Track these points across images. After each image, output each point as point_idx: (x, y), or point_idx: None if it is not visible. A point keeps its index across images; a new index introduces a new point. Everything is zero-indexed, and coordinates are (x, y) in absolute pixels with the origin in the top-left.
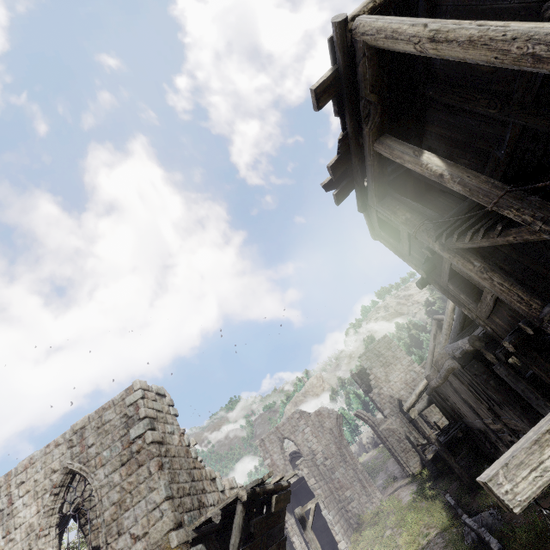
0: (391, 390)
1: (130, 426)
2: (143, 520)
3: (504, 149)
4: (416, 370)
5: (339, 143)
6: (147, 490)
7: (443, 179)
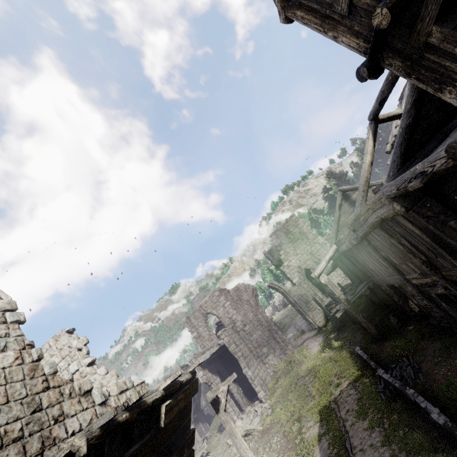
0: (299, 262)
1: None
2: None
3: None
4: (320, 242)
5: None
6: None
7: None
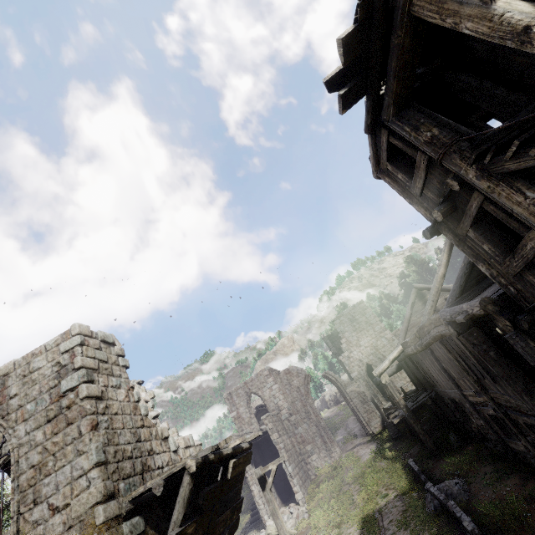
0: (361, 354)
1: (62, 377)
2: (65, 488)
3: None
4: (387, 337)
5: None
6: (74, 453)
7: (530, 34)
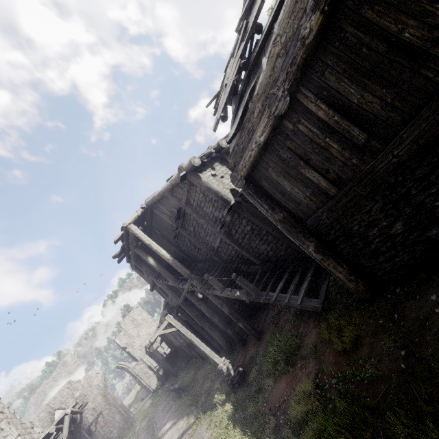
0: (141, 341)
1: None
2: None
3: (173, 251)
4: (155, 324)
5: (121, 247)
6: (1, 438)
7: (154, 267)
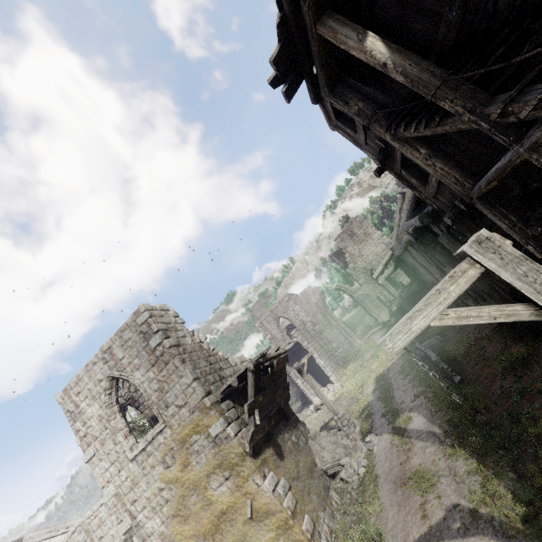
0: (364, 263)
1: (148, 339)
2: (181, 396)
3: (456, 11)
4: (385, 242)
5: (277, 28)
6: (178, 378)
7: (387, 68)
